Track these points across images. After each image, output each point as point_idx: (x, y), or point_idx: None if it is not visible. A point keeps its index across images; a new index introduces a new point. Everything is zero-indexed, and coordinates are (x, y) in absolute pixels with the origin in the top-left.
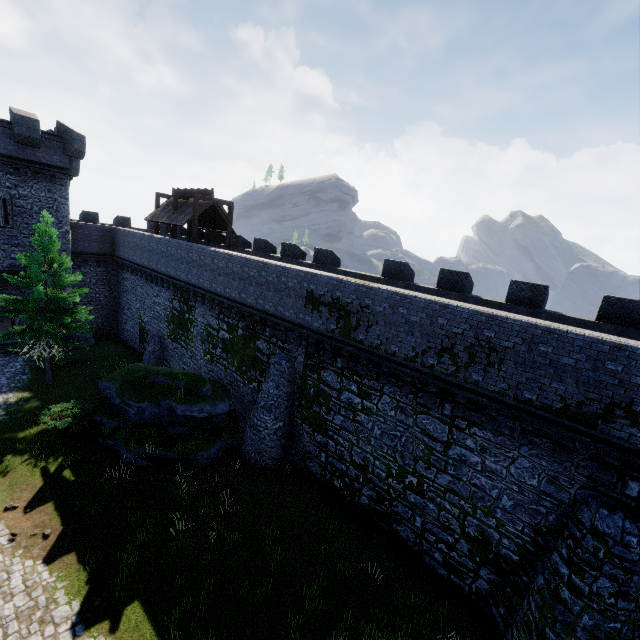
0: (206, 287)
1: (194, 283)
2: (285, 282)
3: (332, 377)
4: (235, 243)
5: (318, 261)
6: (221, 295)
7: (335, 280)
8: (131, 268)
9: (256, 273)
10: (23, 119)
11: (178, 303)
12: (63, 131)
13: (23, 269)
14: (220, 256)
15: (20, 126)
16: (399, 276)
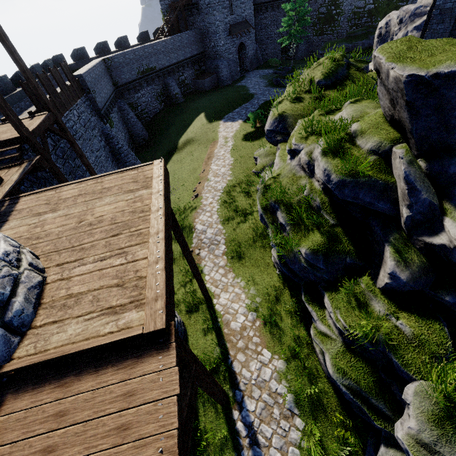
0: None
1: None
2: None
3: None
4: None
5: None
6: None
7: None
8: (272, 7)
9: None
10: None
11: (325, 8)
12: None
13: (245, 19)
14: None
15: None
16: None
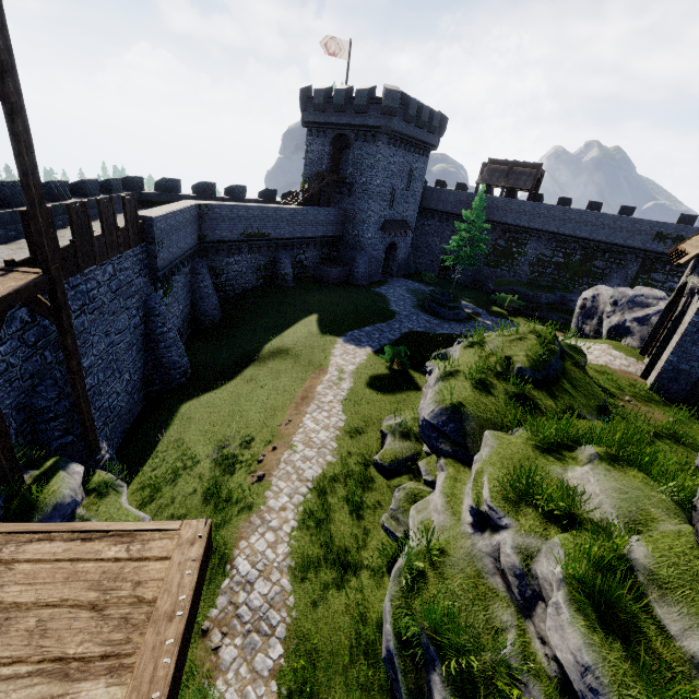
0: (552, 230)
1: (538, 228)
2: (638, 227)
3: (659, 276)
4: (537, 200)
5: (623, 214)
6: (569, 235)
7: (682, 226)
8: (441, 217)
9: (611, 222)
10: (436, 115)
11: (504, 241)
12: (441, 119)
13: (405, 219)
14: (574, 211)
15: (434, 120)
16: (690, 223)
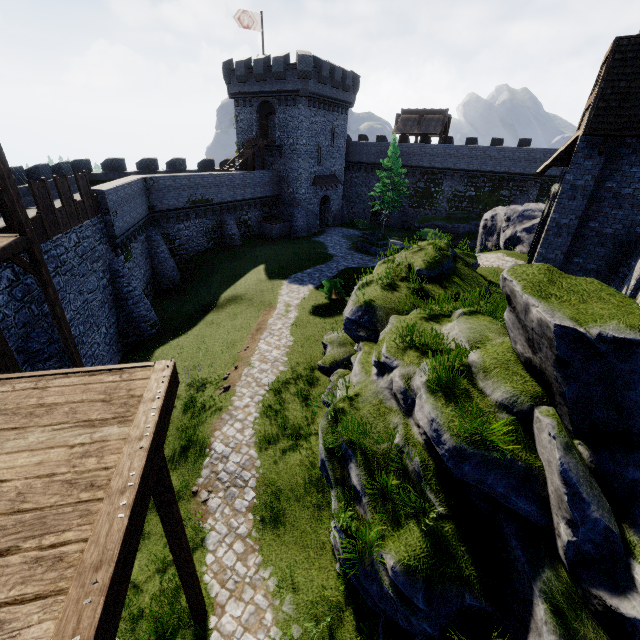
0: (462, 168)
1: (450, 168)
2: (533, 156)
3: None
4: (447, 142)
5: (521, 146)
6: (477, 170)
7: None
8: (366, 168)
9: (510, 154)
10: (348, 74)
11: (423, 183)
12: (354, 78)
13: (333, 174)
14: (479, 149)
15: (347, 79)
16: None
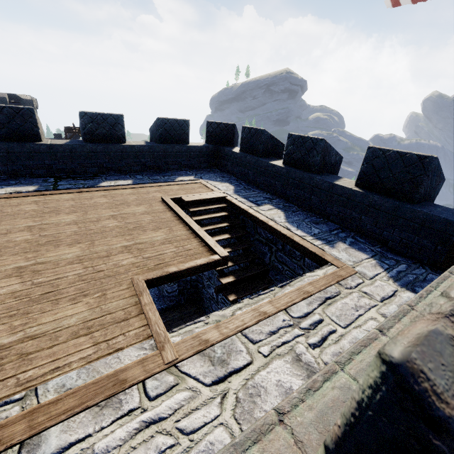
0: None
1: None
2: None
3: None
4: None
5: None
6: None
7: None
8: None
9: None
10: None
11: None
12: (19, 99)
13: None
14: None
15: None
16: None
